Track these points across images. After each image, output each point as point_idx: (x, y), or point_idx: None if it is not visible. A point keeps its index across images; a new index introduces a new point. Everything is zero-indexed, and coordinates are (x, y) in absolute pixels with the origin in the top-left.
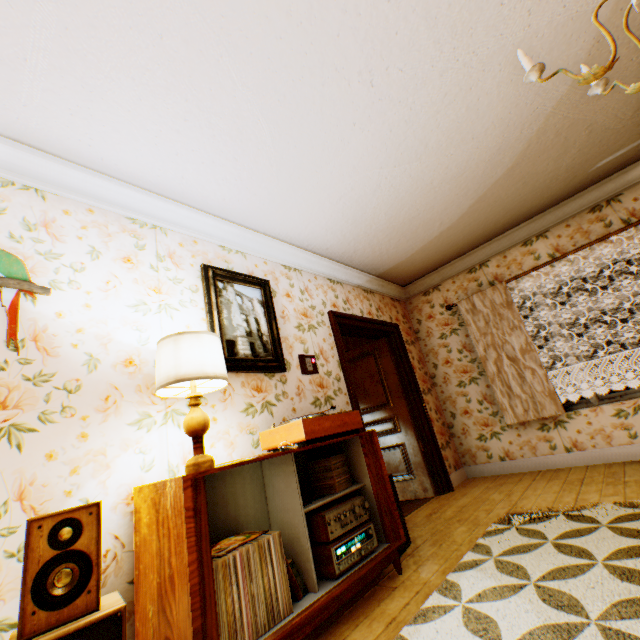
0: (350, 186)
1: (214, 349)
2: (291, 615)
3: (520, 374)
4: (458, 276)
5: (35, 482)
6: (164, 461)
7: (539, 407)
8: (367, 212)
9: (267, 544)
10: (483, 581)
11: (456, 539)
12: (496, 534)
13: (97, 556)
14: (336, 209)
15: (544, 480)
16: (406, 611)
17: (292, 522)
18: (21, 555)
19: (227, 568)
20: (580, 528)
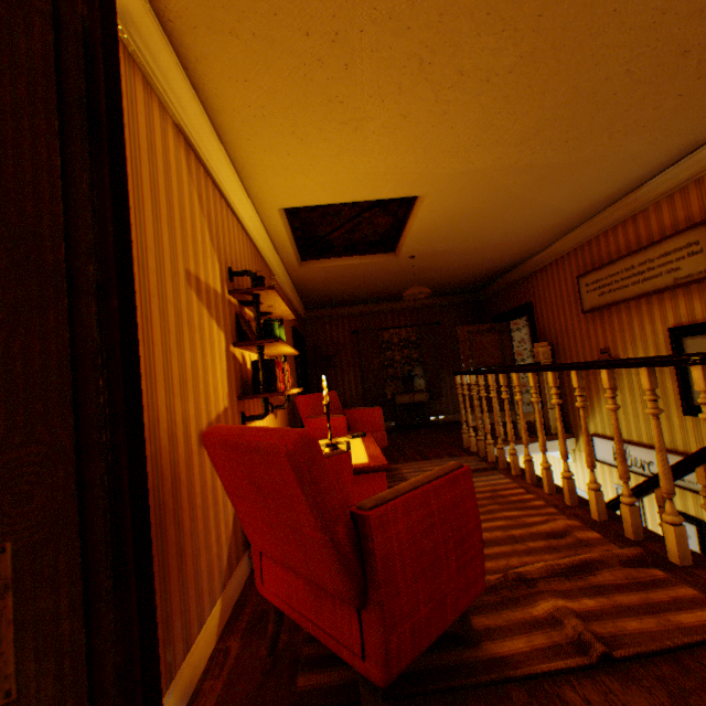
0: None
1: None
2: None
3: None
4: None
5: None
6: None
7: None
8: None
9: None
10: None
11: None
12: None
13: None
14: None
15: None
16: None
17: None
18: None
19: None
20: None
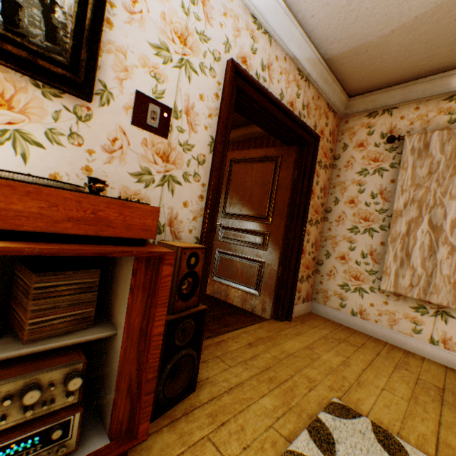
0: None
1: None
2: None
3: (432, 247)
4: (428, 101)
5: None
6: None
7: (431, 290)
8: None
9: None
10: None
11: (246, 427)
12: None
13: None
14: None
15: (391, 363)
16: None
17: None
18: None
19: None
20: None
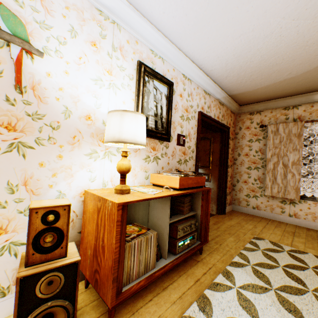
0: (253, 27)
1: (143, 126)
2: (154, 269)
3: (285, 174)
4: (276, 109)
5: (33, 177)
6: (101, 178)
7: (286, 193)
8: (251, 51)
9: (150, 238)
10: (245, 276)
11: (228, 244)
12: (249, 250)
13: (66, 231)
14: (233, 43)
15: (273, 226)
16: (204, 277)
17: (161, 225)
18: (26, 213)
19: (130, 248)
20: (296, 264)
